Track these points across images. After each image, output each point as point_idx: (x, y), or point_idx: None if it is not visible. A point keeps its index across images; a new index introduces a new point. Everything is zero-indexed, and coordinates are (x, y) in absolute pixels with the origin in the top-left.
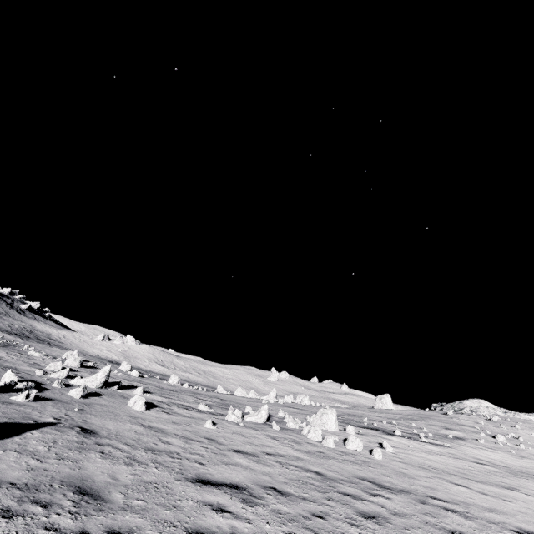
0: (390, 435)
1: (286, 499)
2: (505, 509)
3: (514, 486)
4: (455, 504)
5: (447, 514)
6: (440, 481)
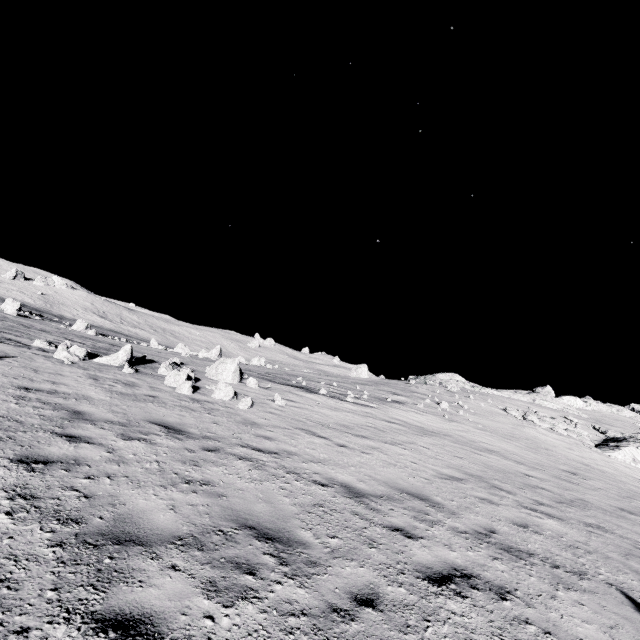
0: (309, 393)
1: None
2: (346, 460)
3: (400, 442)
4: (271, 453)
5: (231, 463)
6: (297, 433)
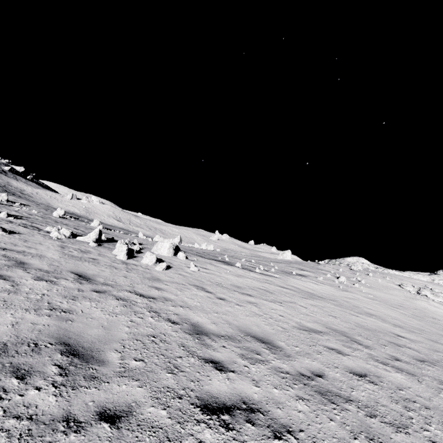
0: (226, 265)
1: None
2: (215, 308)
3: (281, 301)
4: (149, 298)
5: (106, 301)
6: (189, 287)
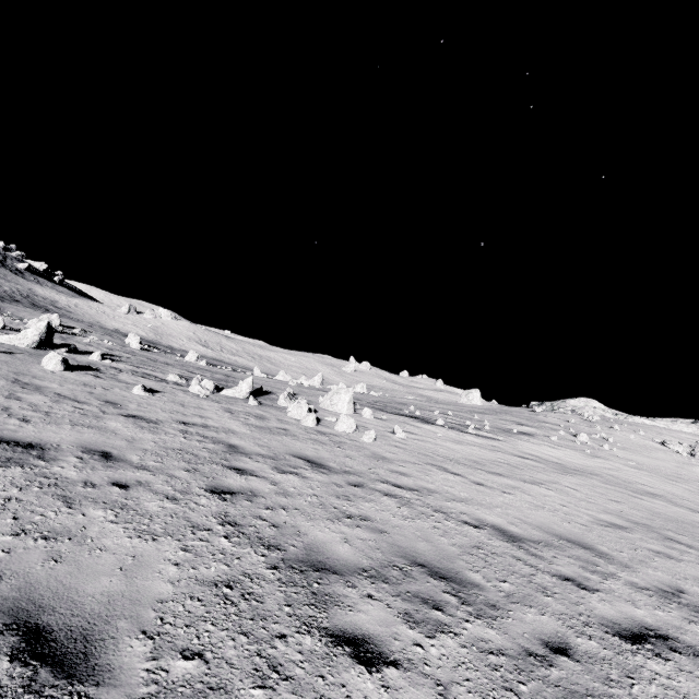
0: (426, 424)
1: (102, 464)
2: (489, 500)
3: (541, 481)
4: (412, 490)
5: (379, 499)
6: (429, 468)
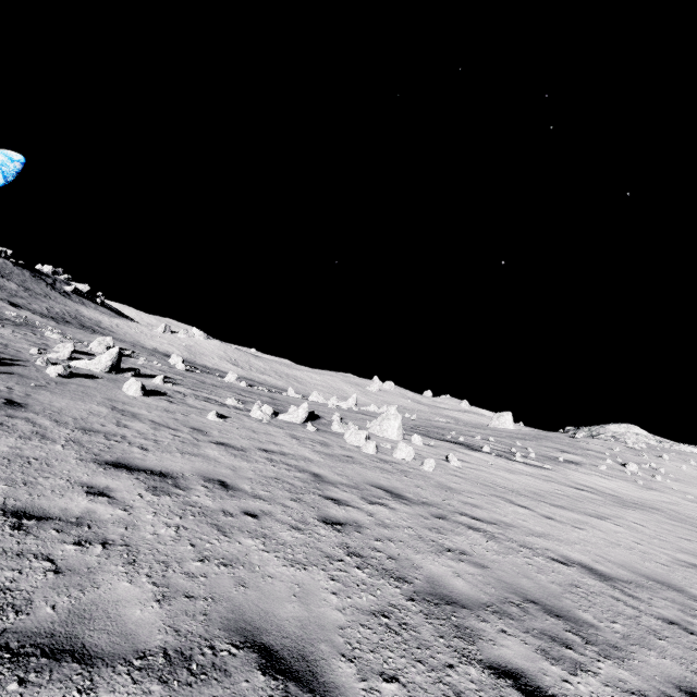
0: (473, 451)
1: (225, 494)
2: (565, 536)
3: (606, 516)
4: (490, 524)
5: (465, 532)
6: (495, 500)
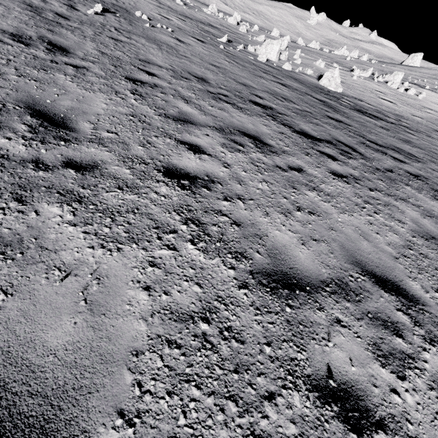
0: (423, 89)
1: (402, 106)
2: None
3: None
4: None
5: None
6: None
